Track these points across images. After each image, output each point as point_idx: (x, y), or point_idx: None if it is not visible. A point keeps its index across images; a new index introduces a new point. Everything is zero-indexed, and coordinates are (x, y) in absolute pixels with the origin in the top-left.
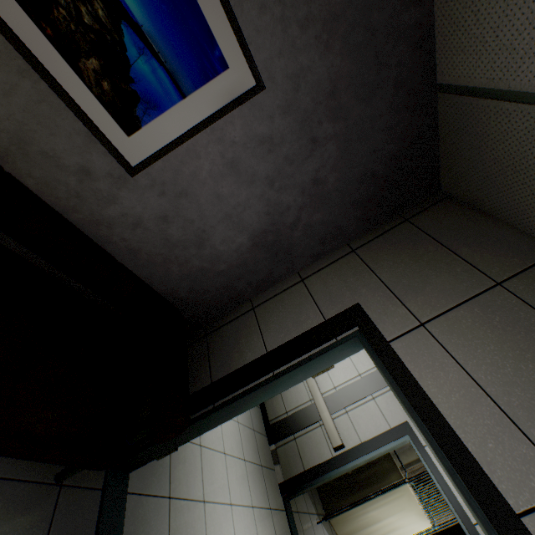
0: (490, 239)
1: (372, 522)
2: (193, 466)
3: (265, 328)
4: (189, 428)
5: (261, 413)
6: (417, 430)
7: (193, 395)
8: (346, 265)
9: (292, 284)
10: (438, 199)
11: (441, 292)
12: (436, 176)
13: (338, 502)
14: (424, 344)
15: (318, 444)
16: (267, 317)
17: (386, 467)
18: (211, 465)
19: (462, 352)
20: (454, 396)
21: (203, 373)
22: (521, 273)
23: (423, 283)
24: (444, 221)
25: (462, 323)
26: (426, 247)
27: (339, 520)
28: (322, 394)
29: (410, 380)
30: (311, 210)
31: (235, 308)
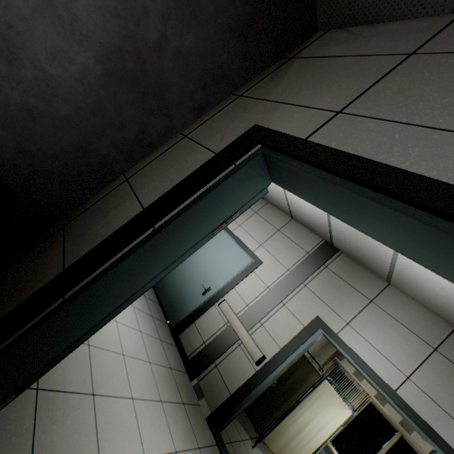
0: (384, 35)
1: (302, 427)
2: (80, 423)
3: (142, 190)
4: (23, 346)
5: (178, 351)
6: (366, 234)
7: (32, 296)
8: (234, 107)
9: (173, 144)
10: (318, 36)
11: (350, 83)
12: (313, 9)
13: (268, 420)
14: (349, 126)
15: (240, 363)
16: (144, 180)
17: (305, 370)
18: (111, 416)
19: (401, 113)
20: (413, 152)
21: (53, 266)
22: (431, 39)
23: (326, 86)
24: (330, 44)
25: (387, 93)
26: (319, 64)
27: (273, 437)
28: (236, 315)
29: (345, 158)
30: (179, 25)
31: (104, 188)
